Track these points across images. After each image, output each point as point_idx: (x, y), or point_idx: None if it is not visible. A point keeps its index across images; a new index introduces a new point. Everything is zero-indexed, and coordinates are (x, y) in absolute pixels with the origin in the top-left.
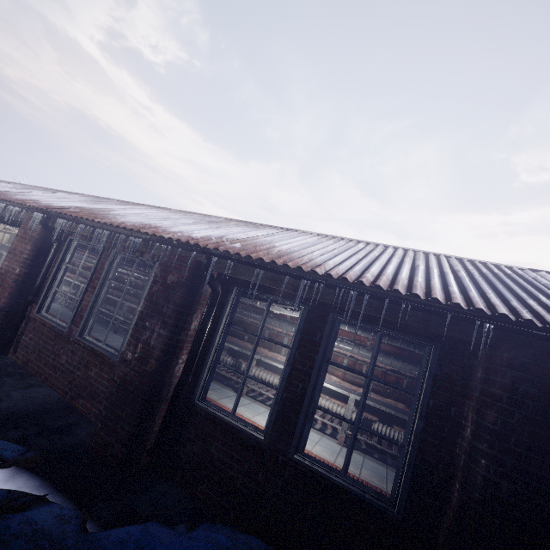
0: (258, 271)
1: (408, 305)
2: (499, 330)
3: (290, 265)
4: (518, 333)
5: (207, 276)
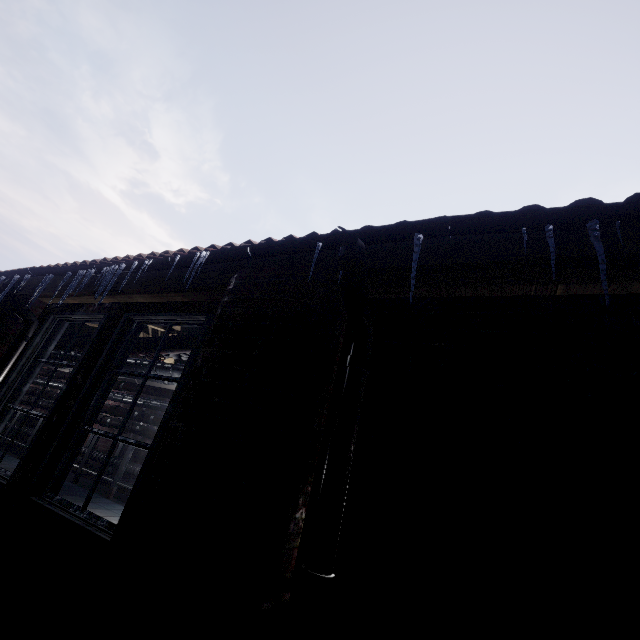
0: (48, 276)
1: (154, 262)
2: (222, 259)
3: (77, 263)
4: (234, 256)
5: (3, 295)
